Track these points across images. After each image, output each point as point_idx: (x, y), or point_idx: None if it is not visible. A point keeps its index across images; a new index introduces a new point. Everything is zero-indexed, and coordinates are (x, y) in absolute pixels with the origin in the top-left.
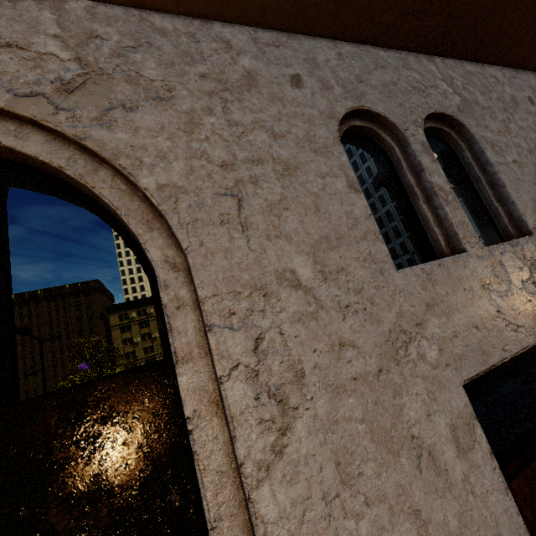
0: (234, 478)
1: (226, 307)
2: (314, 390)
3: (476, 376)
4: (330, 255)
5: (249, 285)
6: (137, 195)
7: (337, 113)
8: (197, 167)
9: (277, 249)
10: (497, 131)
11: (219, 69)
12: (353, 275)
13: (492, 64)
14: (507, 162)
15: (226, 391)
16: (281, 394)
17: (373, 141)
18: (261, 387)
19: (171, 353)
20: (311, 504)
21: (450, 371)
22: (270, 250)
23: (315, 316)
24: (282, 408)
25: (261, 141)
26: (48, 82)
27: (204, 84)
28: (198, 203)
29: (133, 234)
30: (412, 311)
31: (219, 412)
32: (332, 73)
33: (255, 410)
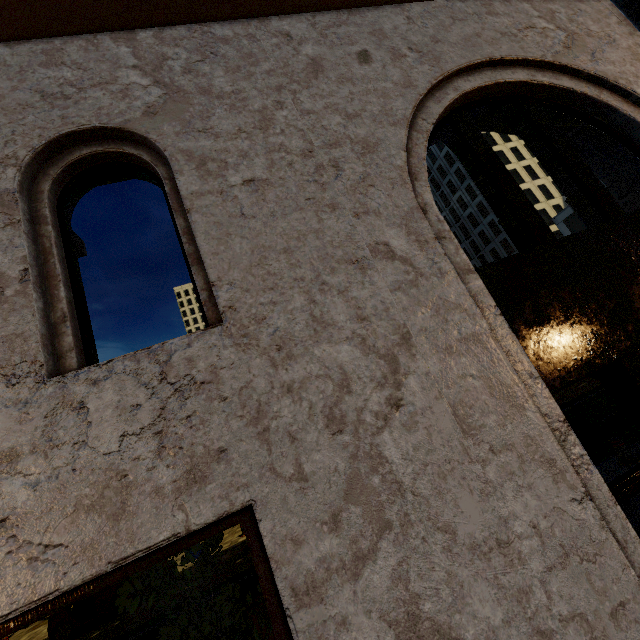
0: None
1: None
2: None
3: None
4: None
5: None
6: None
7: None
8: None
9: None
10: (231, 133)
11: None
12: None
13: (291, 13)
14: (226, 186)
15: None
16: None
17: None
18: None
19: None
20: None
21: None
22: None
23: None
24: None
25: None
26: None
27: None
28: None
29: None
30: None
31: None
32: None
33: None
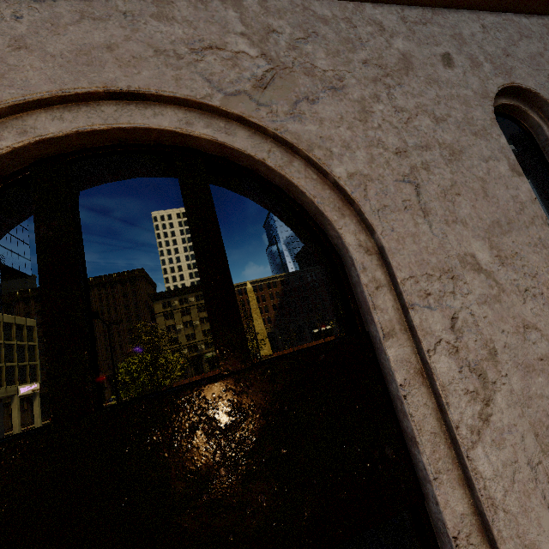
0: (445, 439)
1: (422, 288)
2: (507, 368)
3: None
4: (503, 240)
5: (437, 268)
6: (327, 184)
7: (489, 92)
8: (376, 155)
9: (456, 234)
10: None
11: (378, 53)
12: (526, 259)
13: None
14: None
15: (434, 363)
16: (480, 369)
17: (516, 120)
18: (462, 362)
19: (365, 329)
20: (519, 467)
21: None
22: (450, 235)
23: (498, 299)
24: (482, 381)
25: (426, 126)
26: (246, 80)
27: (368, 70)
28: (383, 191)
29: (324, 221)
30: None
31: (424, 382)
32: (479, 48)
33: (460, 382)
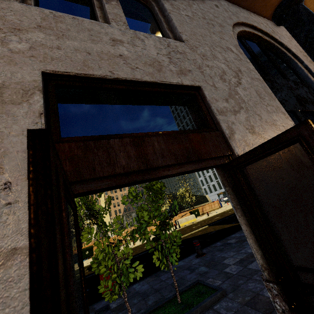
0: None
1: None
2: None
3: (64, 72)
4: None
5: None
6: None
7: None
8: None
9: None
10: (179, 2)
11: None
12: None
13: None
14: (180, 13)
15: None
16: None
17: None
18: None
19: None
20: None
21: (34, 60)
22: None
23: None
24: None
25: None
26: None
27: None
28: None
29: None
30: (17, 22)
31: None
32: None
33: None
